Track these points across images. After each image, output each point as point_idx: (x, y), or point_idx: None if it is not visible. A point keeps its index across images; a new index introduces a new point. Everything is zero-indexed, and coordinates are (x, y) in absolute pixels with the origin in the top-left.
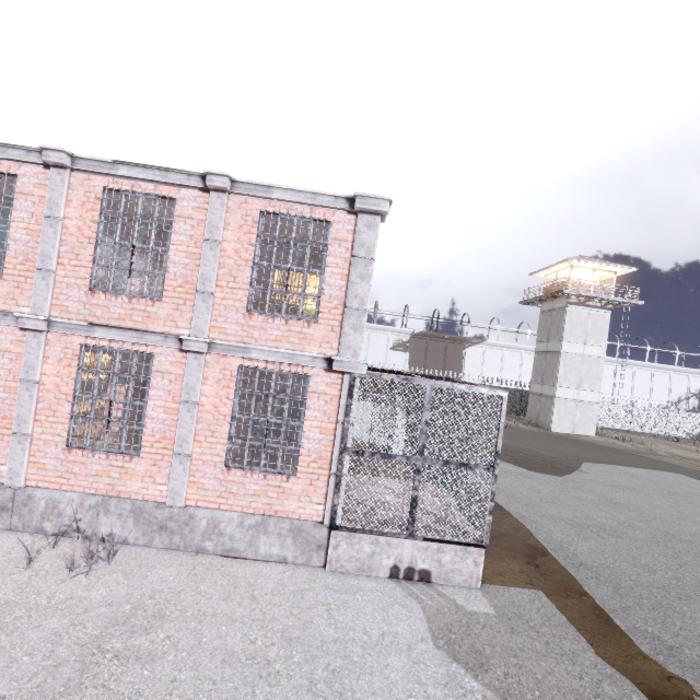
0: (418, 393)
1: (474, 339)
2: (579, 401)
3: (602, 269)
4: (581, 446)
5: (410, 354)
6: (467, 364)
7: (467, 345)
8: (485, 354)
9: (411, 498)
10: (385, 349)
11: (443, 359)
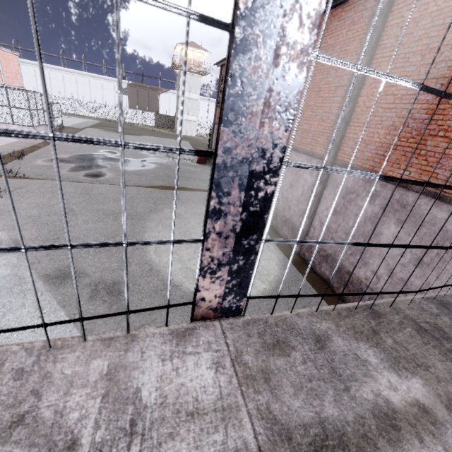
0: (4, 91)
1: (163, 89)
2: (188, 121)
3: (197, 51)
4: (173, 136)
5: (129, 97)
6: (161, 104)
7: (160, 92)
8: (170, 99)
9: (11, 115)
10: (113, 93)
11: (148, 100)
